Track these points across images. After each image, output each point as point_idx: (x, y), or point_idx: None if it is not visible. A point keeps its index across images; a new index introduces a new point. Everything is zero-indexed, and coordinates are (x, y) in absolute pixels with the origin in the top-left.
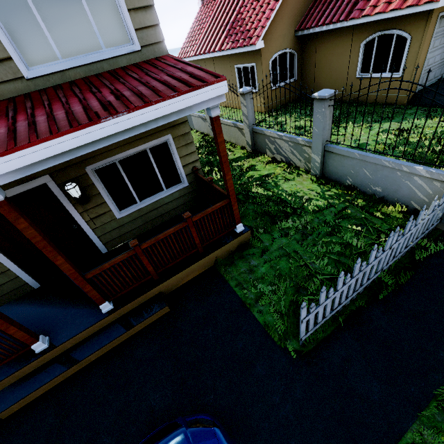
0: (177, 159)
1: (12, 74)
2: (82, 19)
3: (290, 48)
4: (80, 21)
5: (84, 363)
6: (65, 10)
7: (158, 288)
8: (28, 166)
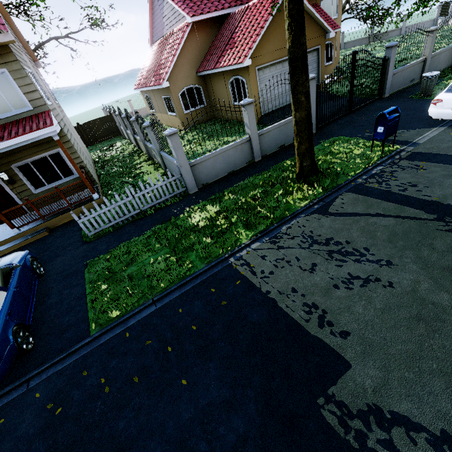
0: (67, 161)
1: None
2: (1, 99)
3: (195, 84)
4: (0, 101)
5: (1, 254)
6: None
7: (45, 224)
8: None
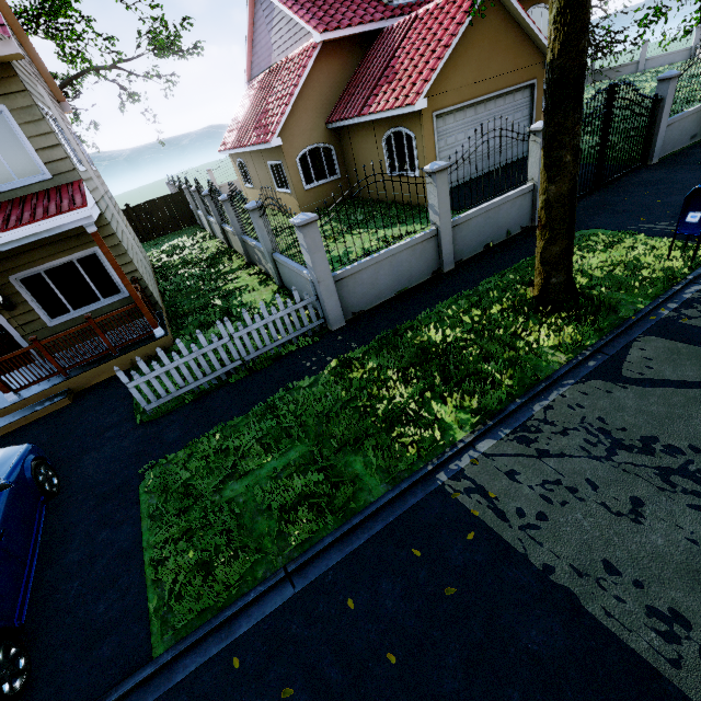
0: (110, 269)
1: None
2: None
3: (323, 143)
4: None
5: None
6: None
7: (65, 384)
8: None
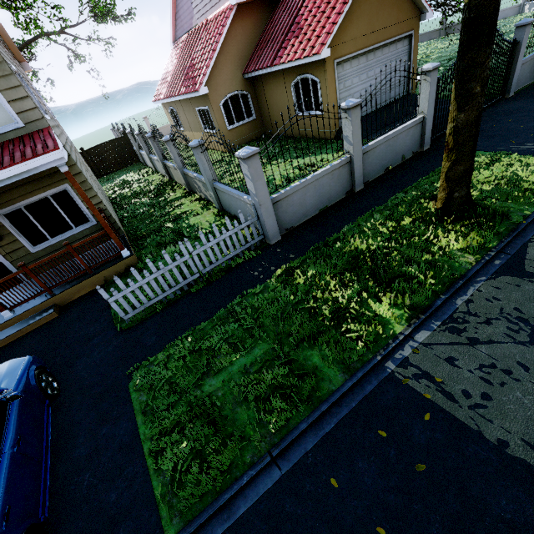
0: (79, 202)
1: None
2: None
3: (241, 90)
4: None
5: None
6: None
7: (51, 301)
8: None
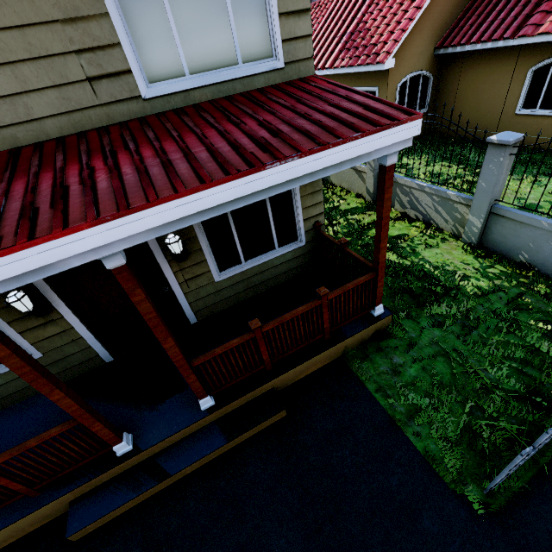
0: (298, 210)
1: (128, 92)
2: (221, 23)
3: (425, 70)
4: (218, 27)
5: (177, 477)
6: (204, 11)
7: (272, 383)
8: (166, 223)
